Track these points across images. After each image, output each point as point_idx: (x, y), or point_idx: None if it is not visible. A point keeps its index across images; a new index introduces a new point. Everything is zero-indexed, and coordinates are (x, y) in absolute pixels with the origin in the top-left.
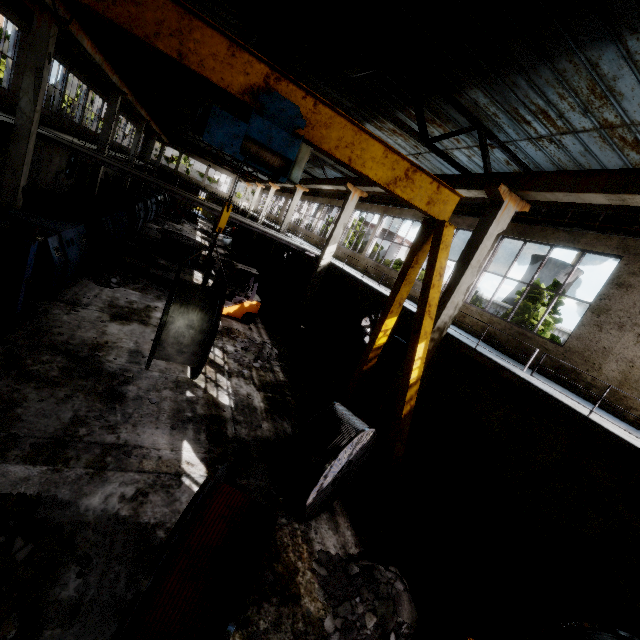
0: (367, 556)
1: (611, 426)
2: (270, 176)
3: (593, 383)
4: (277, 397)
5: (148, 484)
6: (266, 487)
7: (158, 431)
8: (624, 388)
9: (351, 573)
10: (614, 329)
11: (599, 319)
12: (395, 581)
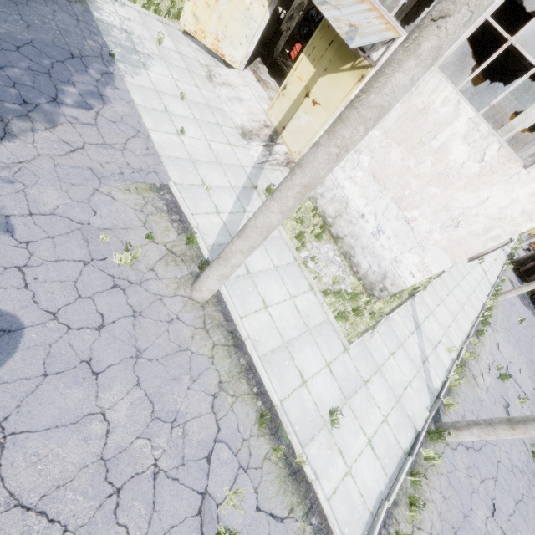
0: None
1: None
2: None
3: None
4: None
5: None
6: None
7: None
8: None
9: None
10: None
11: None
12: None
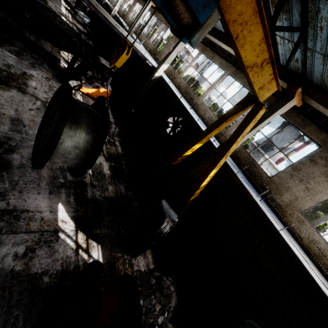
0: (157, 268)
1: (283, 234)
2: (172, 27)
3: (275, 200)
4: (117, 166)
5: (35, 242)
6: (110, 233)
7: (40, 196)
8: (287, 207)
9: (151, 283)
10: (297, 180)
11: (293, 172)
12: (171, 286)
